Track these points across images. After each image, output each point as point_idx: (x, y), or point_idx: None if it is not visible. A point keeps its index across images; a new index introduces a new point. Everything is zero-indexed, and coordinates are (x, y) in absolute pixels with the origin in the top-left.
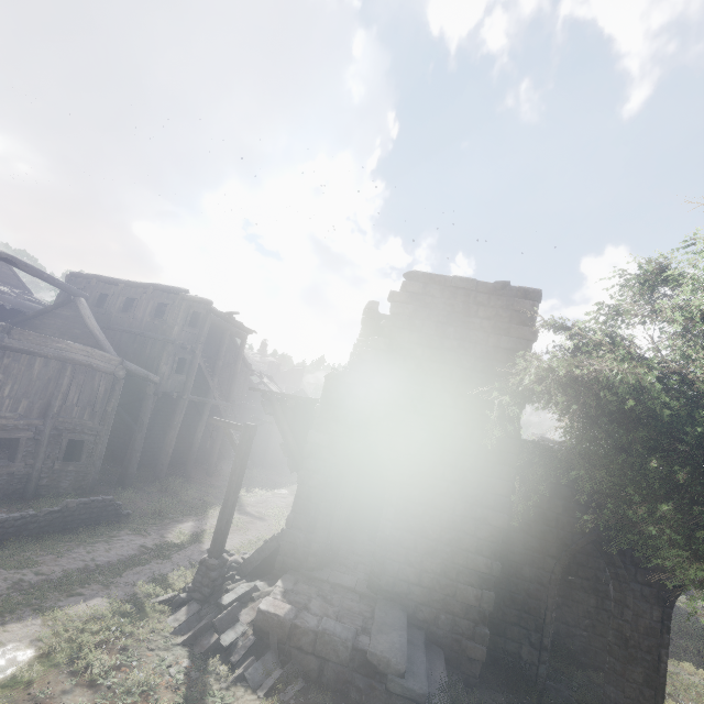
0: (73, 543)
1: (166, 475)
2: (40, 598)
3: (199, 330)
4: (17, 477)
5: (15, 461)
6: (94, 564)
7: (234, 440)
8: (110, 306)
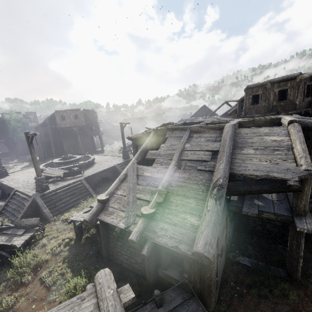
0: None
1: None
2: None
3: None
4: None
5: None
6: None
7: None
8: None
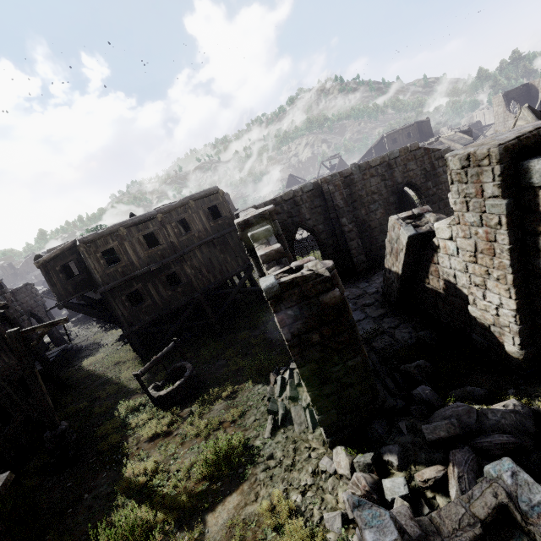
0: None
1: None
2: None
3: None
4: None
5: None
6: None
7: None
8: None
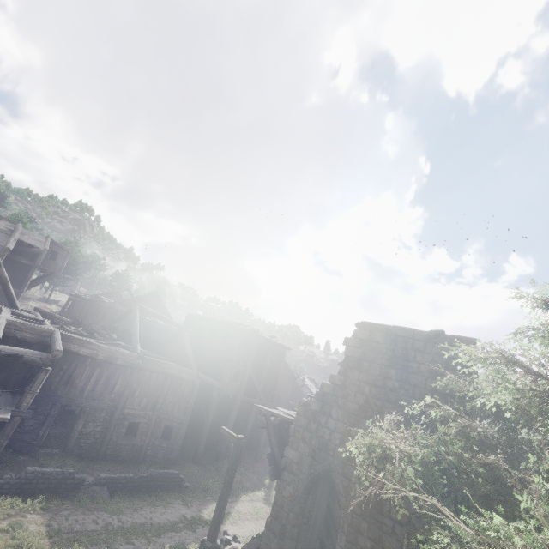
0: (146, 503)
1: (226, 457)
2: (112, 539)
3: (250, 350)
4: (136, 447)
5: (136, 436)
6: (150, 522)
7: (231, 447)
8: (203, 334)
